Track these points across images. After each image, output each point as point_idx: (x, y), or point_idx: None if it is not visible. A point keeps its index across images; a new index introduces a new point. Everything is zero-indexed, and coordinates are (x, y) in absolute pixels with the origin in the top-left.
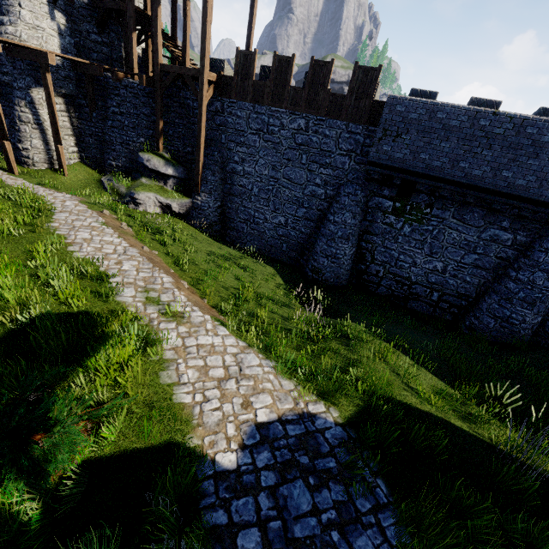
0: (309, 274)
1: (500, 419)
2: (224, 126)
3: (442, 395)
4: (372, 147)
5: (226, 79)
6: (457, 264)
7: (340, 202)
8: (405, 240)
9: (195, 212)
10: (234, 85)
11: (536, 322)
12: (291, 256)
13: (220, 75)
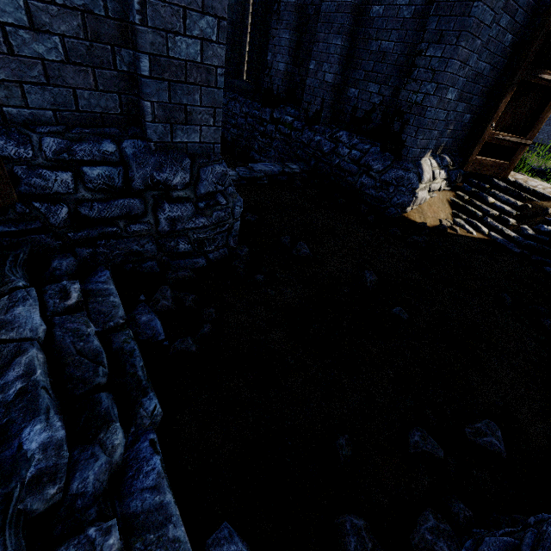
0: None
1: None
2: None
3: None
4: None
5: None
6: None
7: None
8: None
9: None
10: None
11: None
12: None
13: None
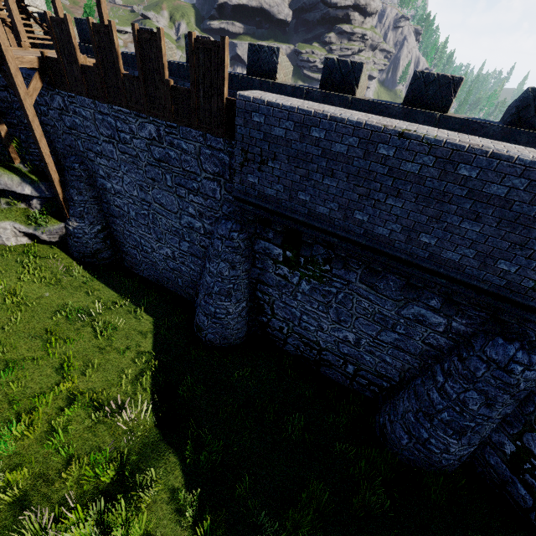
0: (194, 329)
1: None
2: (75, 129)
3: None
4: (235, 176)
5: (52, 62)
6: (373, 340)
7: (213, 246)
8: (305, 299)
9: (70, 239)
10: (63, 72)
11: (466, 452)
12: (189, 293)
13: (43, 57)
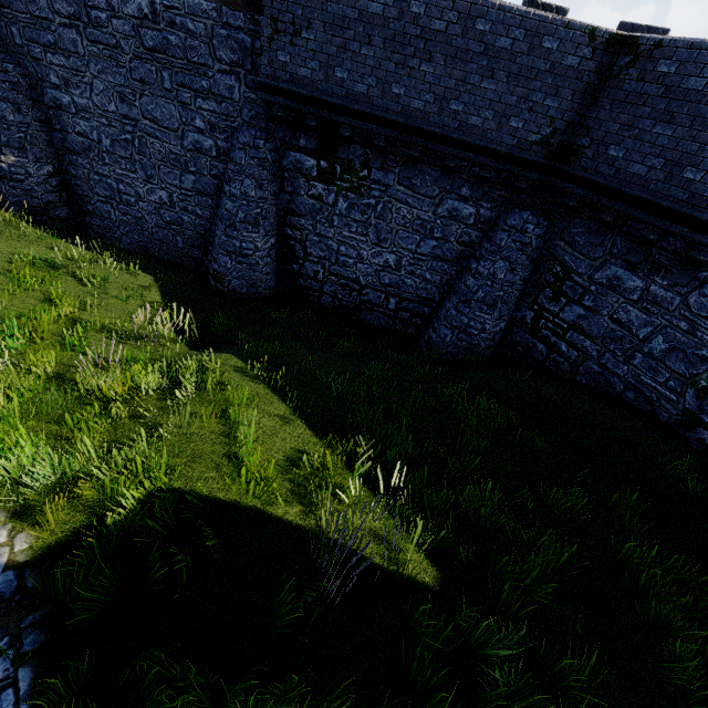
0: (212, 284)
1: (373, 483)
2: (8, 7)
3: (294, 463)
4: (262, 56)
5: None
6: (413, 256)
7: (234, 160)
8: (343, 223)
9: (3, 185)
10: None
11: (499, 329)
12: (194, 257)
13: None
